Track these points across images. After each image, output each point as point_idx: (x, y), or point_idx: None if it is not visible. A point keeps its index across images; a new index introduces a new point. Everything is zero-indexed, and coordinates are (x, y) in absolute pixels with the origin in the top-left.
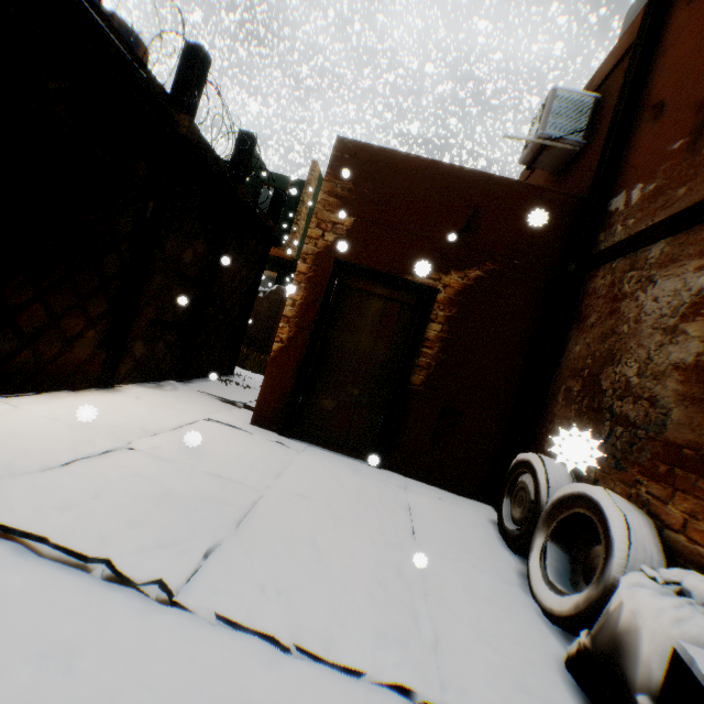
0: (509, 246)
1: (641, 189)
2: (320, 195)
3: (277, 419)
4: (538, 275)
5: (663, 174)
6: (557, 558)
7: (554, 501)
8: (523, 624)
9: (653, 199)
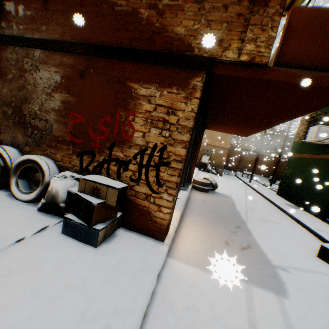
0: None
1: (25, 11)
2: None
3: None
4: None
5: (35, 11)
6: (23, 183)
7: (17, 164)
8: (21, 209)
9: (33, 23)
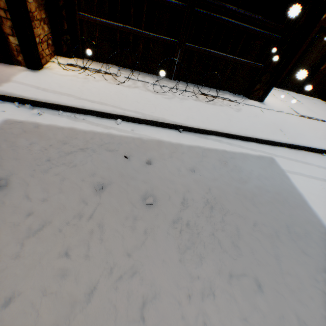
0: None
1: None
2: None
3: (277, 83)
4: None
5: None
6: None
7: None
8: None
9: None
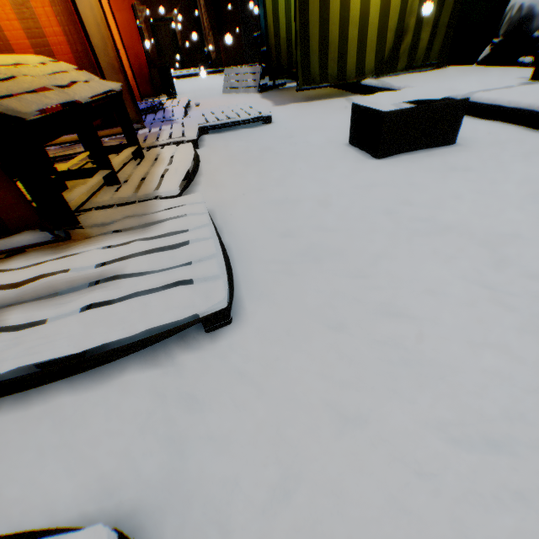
0: (180, 0)
1: None
2: (135, 4)
3: None
4: (189, 6)
5: None
6: None
7: None
8: None
9: None
